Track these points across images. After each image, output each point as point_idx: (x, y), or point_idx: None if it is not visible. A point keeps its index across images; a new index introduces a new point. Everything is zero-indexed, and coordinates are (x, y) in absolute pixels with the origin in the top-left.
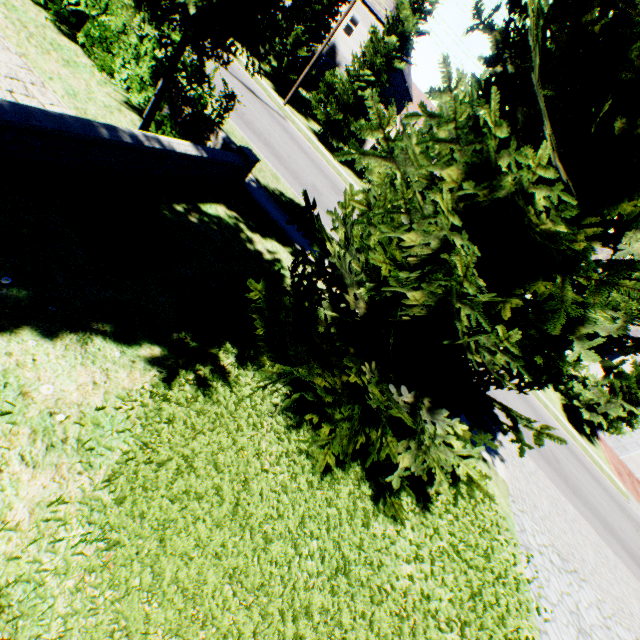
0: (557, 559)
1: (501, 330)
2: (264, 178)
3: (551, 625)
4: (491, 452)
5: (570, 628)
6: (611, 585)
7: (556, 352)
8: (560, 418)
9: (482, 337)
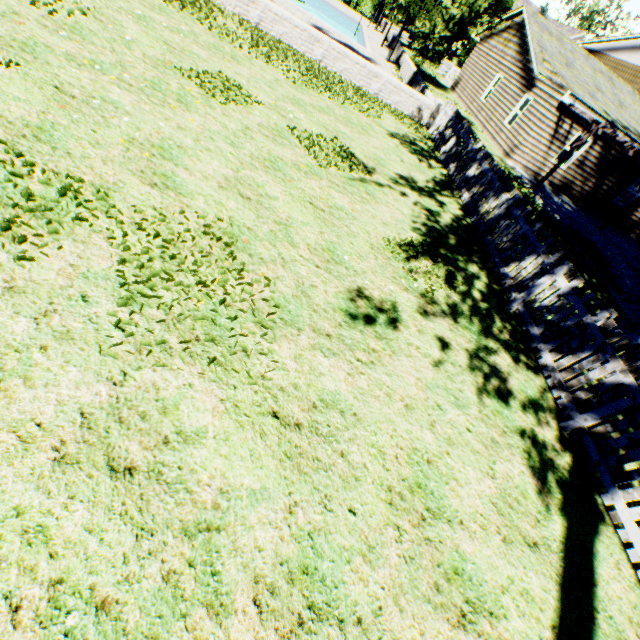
0: None
1: None
2: None
3: None
4: None
5: None
6: None
7: None
8: None
9: None
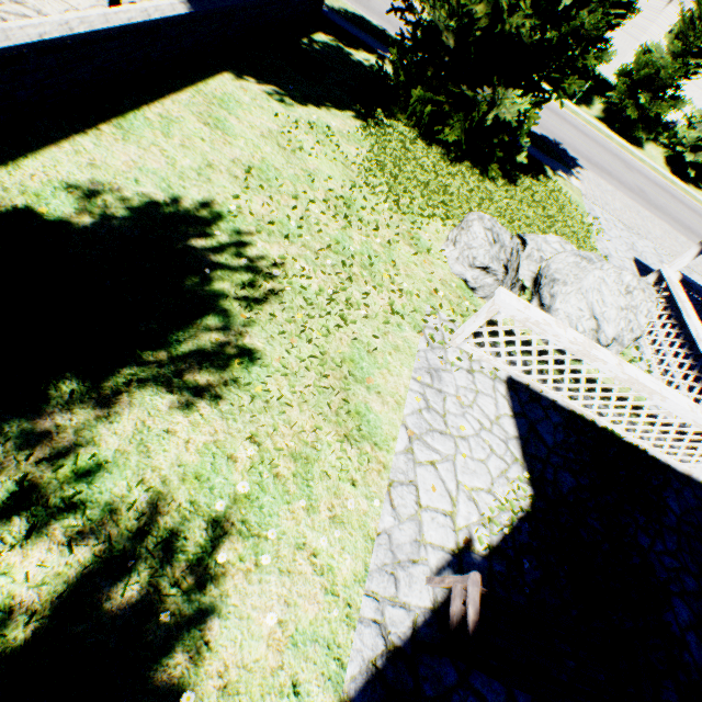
0: (621, 227)
1: (523, 5)
2: (327, 1)
3: (606, 242)
4: (567, 175)
5: (623, 247)
6: (674, 247)
7: (552, 7)
8: (659, 171)
9: (518, 20)
